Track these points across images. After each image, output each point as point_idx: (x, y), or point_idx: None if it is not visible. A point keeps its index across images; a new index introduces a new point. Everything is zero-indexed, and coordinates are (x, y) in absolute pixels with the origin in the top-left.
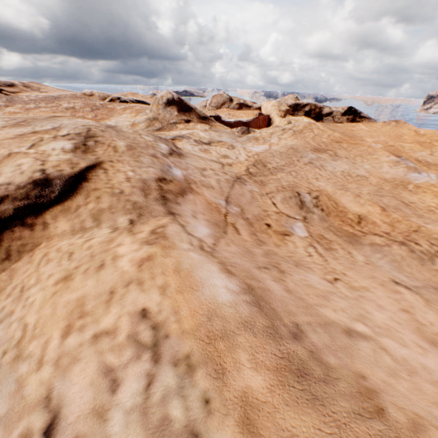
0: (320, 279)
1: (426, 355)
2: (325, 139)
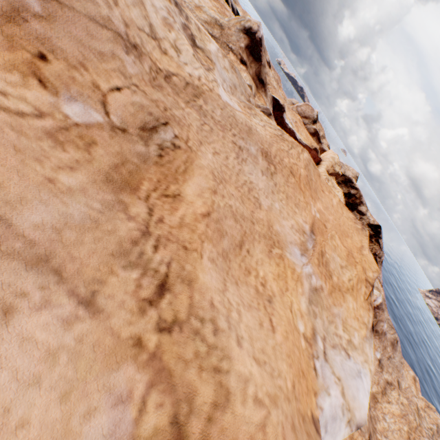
0: None
1: None
2: (288, 161)
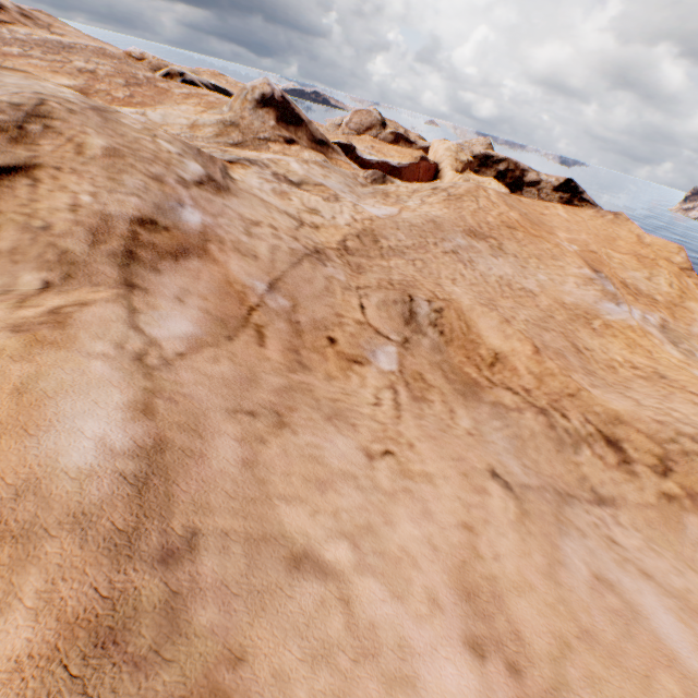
0: (354, 449)
1: (429, 620)
2: (492, 218)
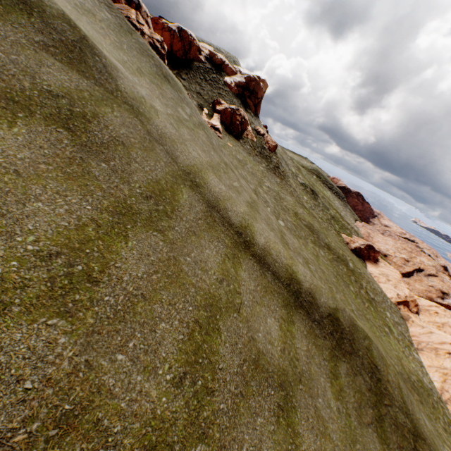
0: None
1: None
2: None
